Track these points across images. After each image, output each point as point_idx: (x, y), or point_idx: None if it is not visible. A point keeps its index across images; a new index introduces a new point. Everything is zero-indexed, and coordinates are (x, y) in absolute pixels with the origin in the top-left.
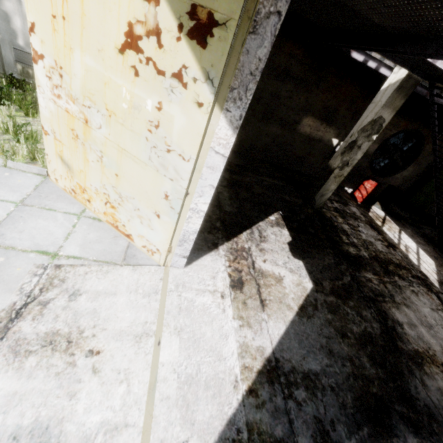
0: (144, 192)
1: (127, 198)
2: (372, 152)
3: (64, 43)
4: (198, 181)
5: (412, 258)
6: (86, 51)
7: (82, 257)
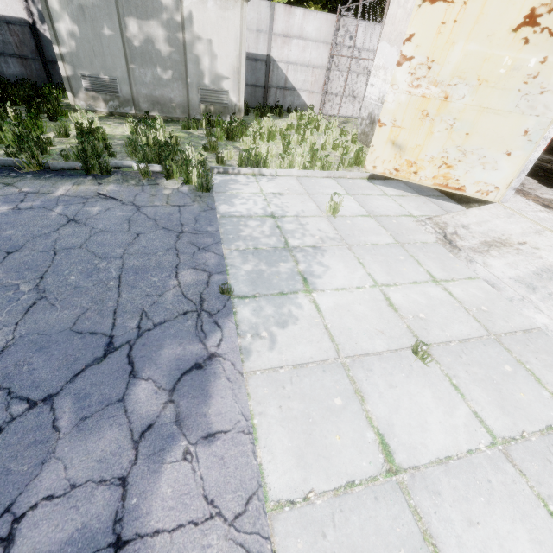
0: (498, 138)
1: (473, 151)
2: None
3: (446, 40)
4: None
5: None
6: (471, 40)
7: (427, 215)
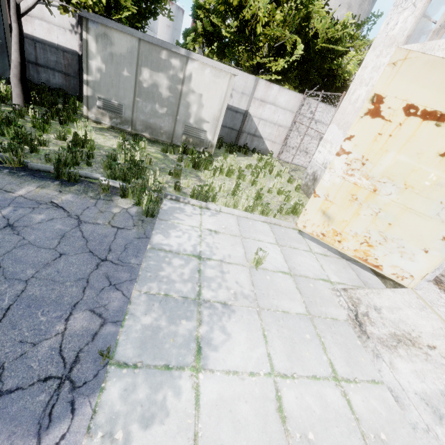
0: (417, 235)
1: (393, 239)
2: None
3: (381, 147)
4: None
5: None
6: (402, 153)
7: (344, 283)
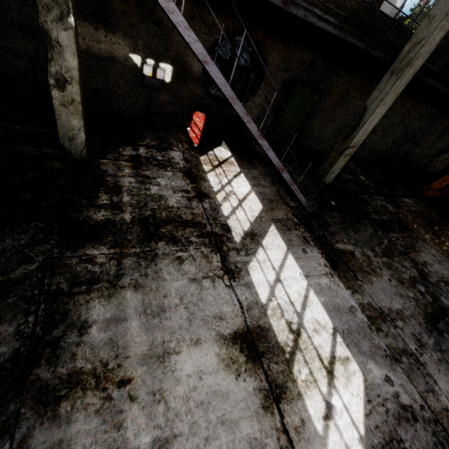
0: None
1: None
2: (201, 72)
3: None
4: None
5: (225, 208)
6: None
7: None
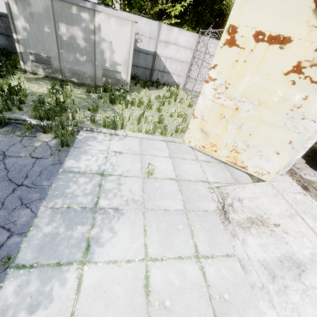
0: (271, 141)
1: (253, 146)
2: None
3: (238, 72)
4: (316, 132)
5: None
6: (255, 75)
7: (219, 182)
